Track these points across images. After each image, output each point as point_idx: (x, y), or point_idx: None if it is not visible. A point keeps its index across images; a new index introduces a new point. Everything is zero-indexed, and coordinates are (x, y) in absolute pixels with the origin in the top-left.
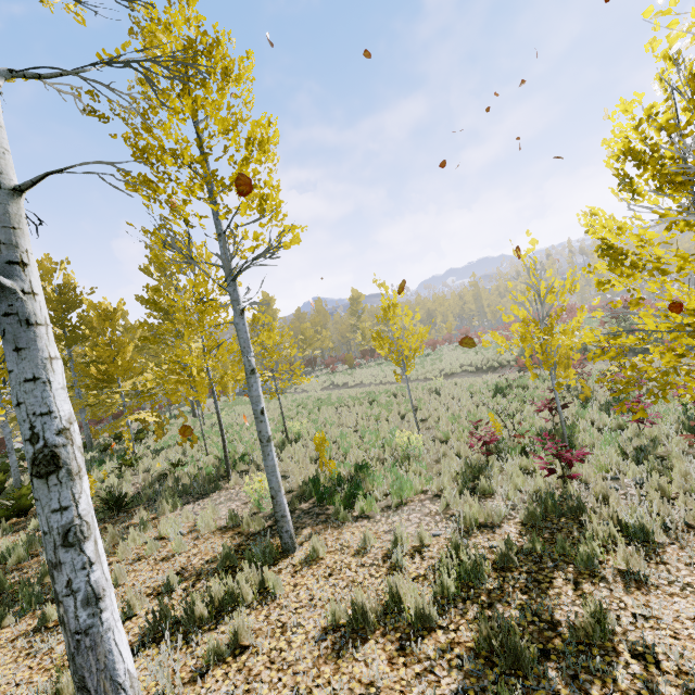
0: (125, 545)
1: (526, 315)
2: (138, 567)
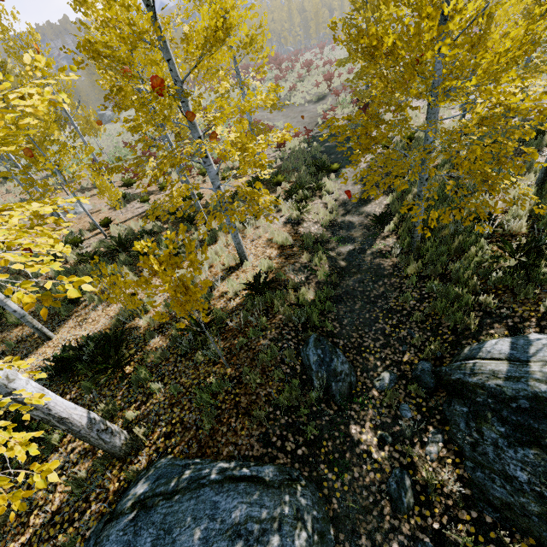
0: (5, 184)
1: (84, 122)
2: (9, 187)
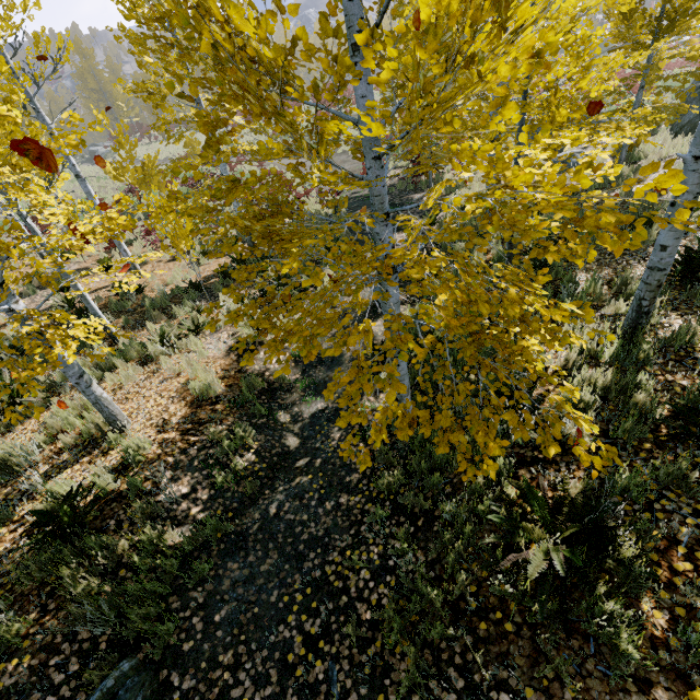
0: None
1: None
2: None
